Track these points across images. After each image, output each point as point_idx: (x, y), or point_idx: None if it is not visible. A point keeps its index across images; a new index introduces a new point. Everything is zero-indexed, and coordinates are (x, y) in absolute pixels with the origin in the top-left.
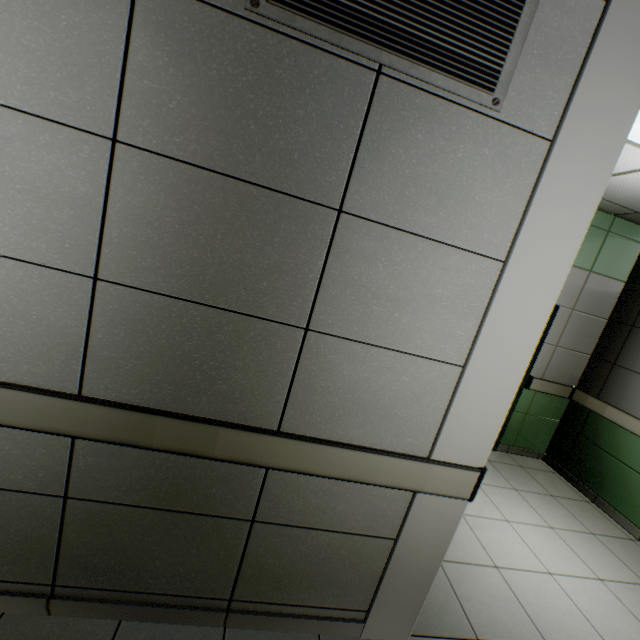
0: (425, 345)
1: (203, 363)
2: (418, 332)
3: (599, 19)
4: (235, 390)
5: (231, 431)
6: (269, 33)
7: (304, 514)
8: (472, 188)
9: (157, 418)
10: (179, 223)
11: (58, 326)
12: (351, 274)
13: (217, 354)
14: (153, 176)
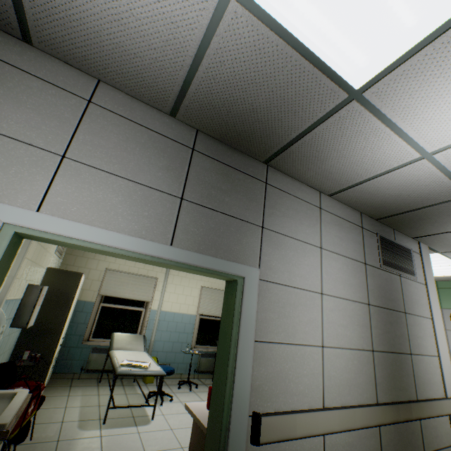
0: (429, 351)
1: (397, 376)
2: (427, 346)
3: (420, 258)
4: (405, 385)
5: (413, 403)
6: (384, 271)
7: (433, 442)
8: (420, 299)
9: (398, 405)
10: (382, 325)
11: (368, 373)
12: (411, 331)
13: (398, 371)
14: (376, 312)
